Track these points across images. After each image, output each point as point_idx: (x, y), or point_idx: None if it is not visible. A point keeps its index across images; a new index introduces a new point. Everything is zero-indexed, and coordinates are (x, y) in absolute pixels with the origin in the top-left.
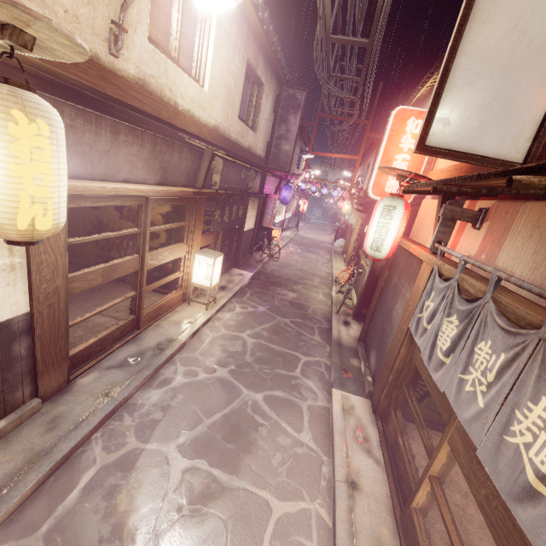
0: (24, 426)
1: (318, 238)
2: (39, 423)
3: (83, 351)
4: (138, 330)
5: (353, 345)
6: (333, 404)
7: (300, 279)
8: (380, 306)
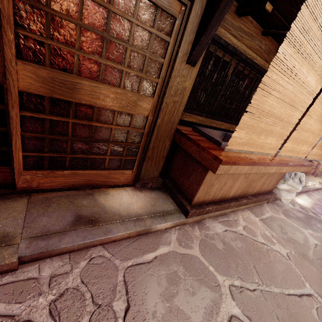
0: None
1: None
2: None
3: None
4: None
5: None
6: None
7: None
8: None
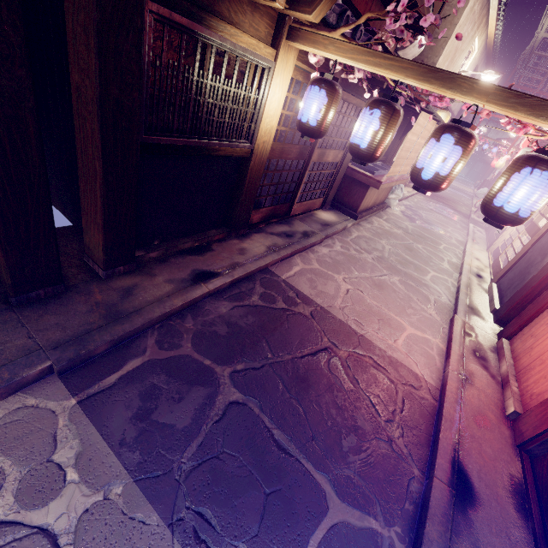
0: None
1: (461, 188)
2: None
3: None
4: None
5: (480, 222)
6: (469, 225)
7: (451, 200)
8: None
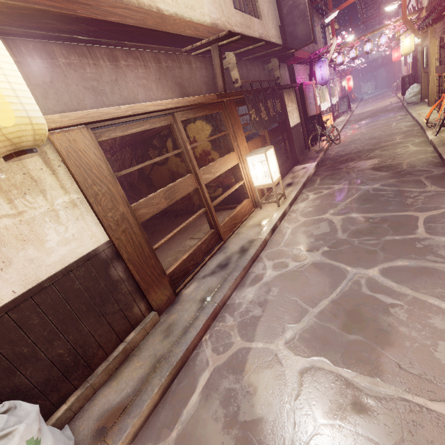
0: (149, 335)
1: (380, 106)
2: (159, 332)
3: (179, 267)
4: (222, 241)
5: None
6: None
7: (375, 145)
8: None
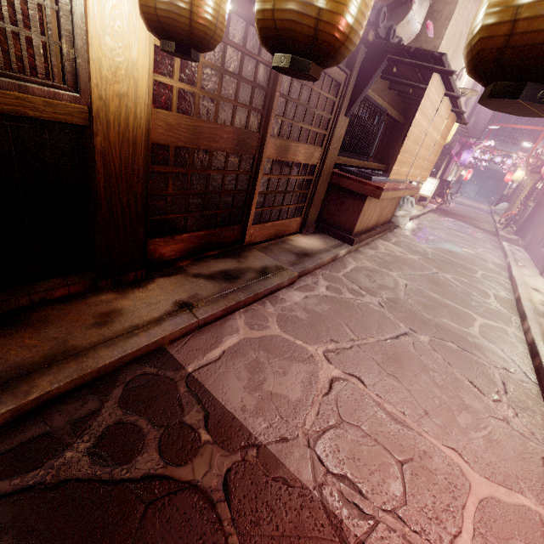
0: None
1: (476, 205)
2: None
3: None
4: None
5: (514, 239)
6: (502, 243)
7: (469, 217)
8: (540, 213)
